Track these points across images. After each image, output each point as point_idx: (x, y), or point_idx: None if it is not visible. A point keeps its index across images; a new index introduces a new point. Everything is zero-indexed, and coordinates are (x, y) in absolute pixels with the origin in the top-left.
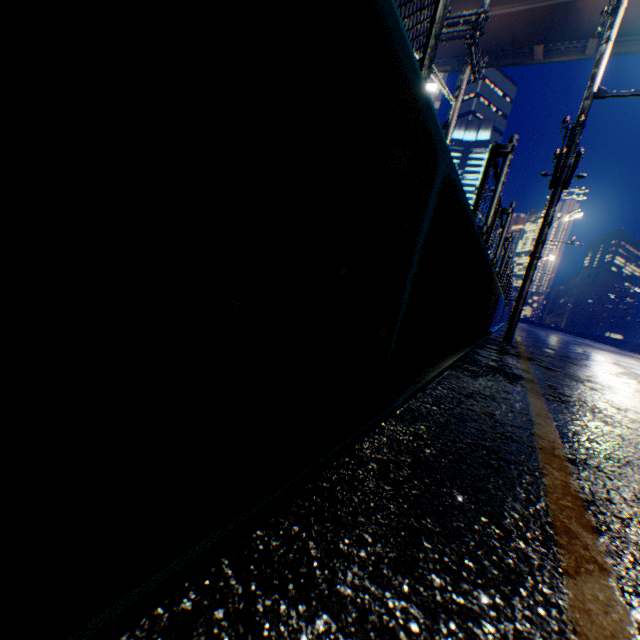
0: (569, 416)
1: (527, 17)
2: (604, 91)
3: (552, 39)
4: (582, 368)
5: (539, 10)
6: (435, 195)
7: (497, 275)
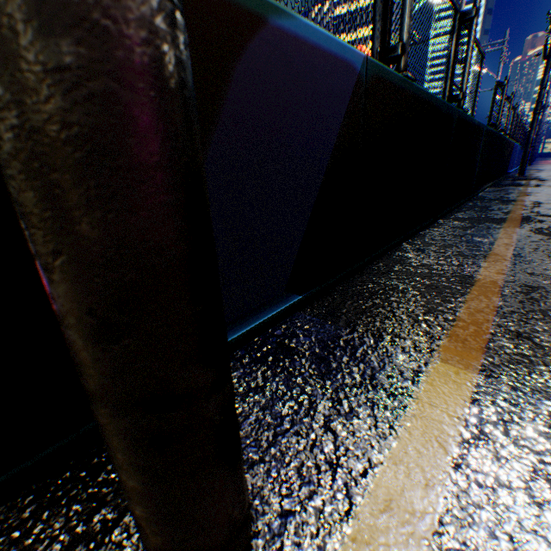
0: (536, 189)
1: None
2: None
3: None
4: None
5: None
6: (482, 137)
7: (508, 134)
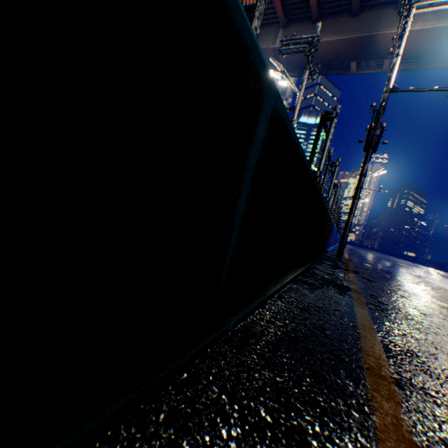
0: (389, 325)
1: (345, 43)
2: (397, 87)
3: (361, 58)
4: (392, 278)
5: (352, 39)
6: (264, 126)
7: (330, 210)
